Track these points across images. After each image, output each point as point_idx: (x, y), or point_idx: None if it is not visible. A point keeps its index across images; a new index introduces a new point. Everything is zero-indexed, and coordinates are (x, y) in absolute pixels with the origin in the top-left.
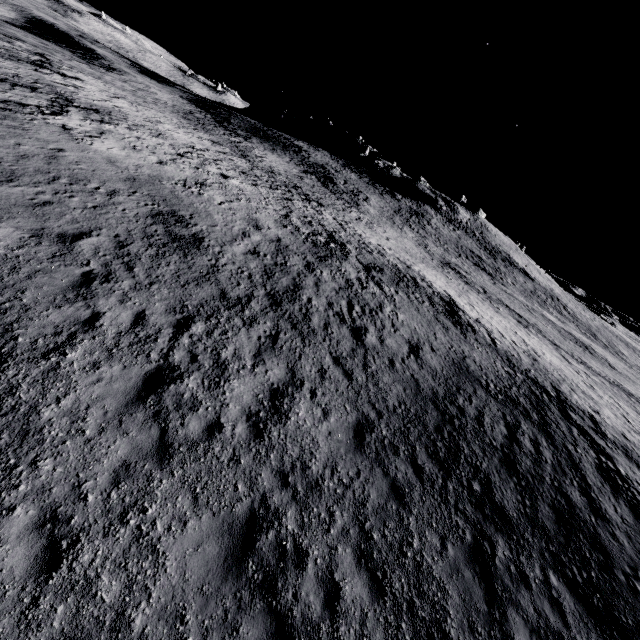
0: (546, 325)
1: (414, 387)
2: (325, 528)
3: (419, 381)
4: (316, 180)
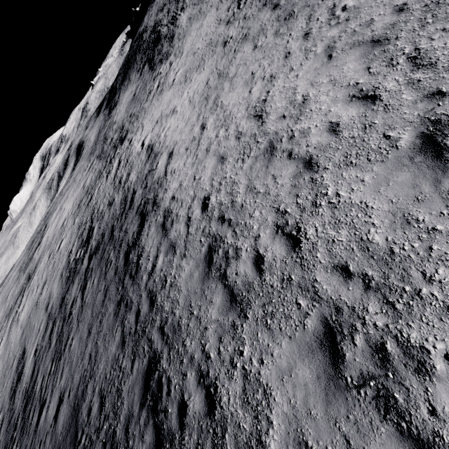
0: None
1: None
2: None
3: None
4: (146, 69)
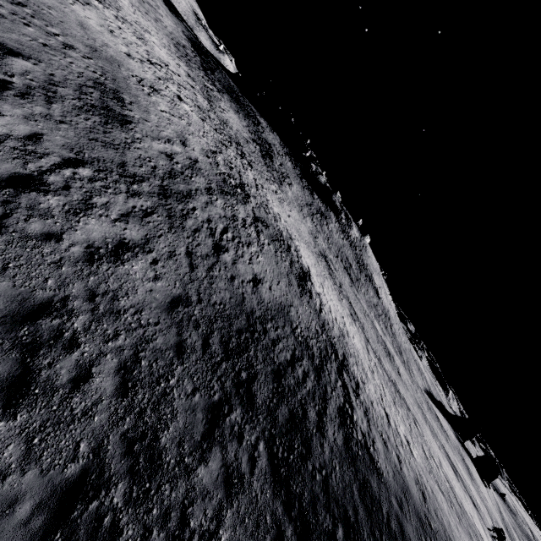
0: (371, 328)
1: (239, 300)
2: (105, 339)
3: (246, 299)
4: (259, 150)
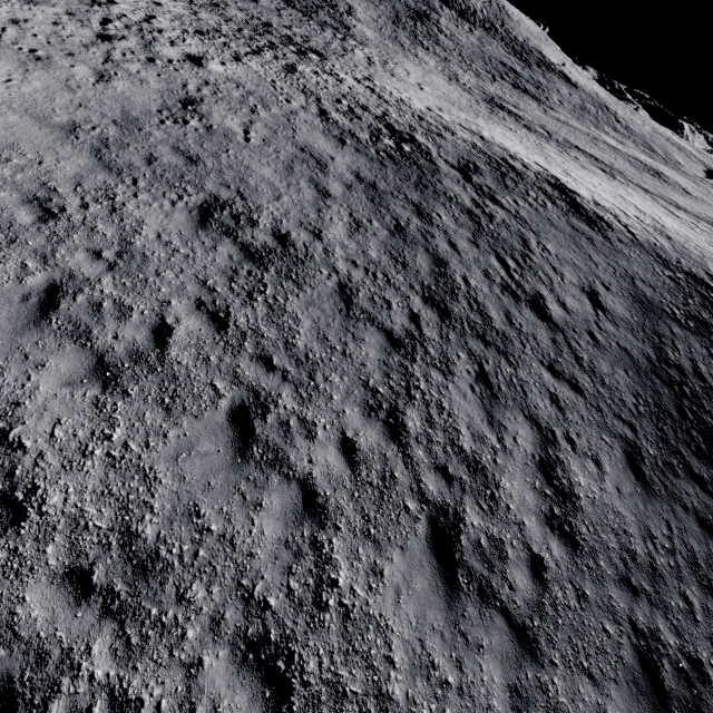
0: (617, 159)
1: (630, 363)
2: (692, 619)
3: (628, 350)
4: None
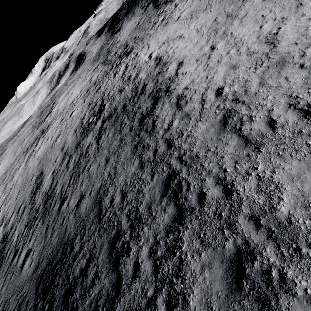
0: None
1: (62, 236)
2: None
3: (67, 230)
4: (151, 7)
